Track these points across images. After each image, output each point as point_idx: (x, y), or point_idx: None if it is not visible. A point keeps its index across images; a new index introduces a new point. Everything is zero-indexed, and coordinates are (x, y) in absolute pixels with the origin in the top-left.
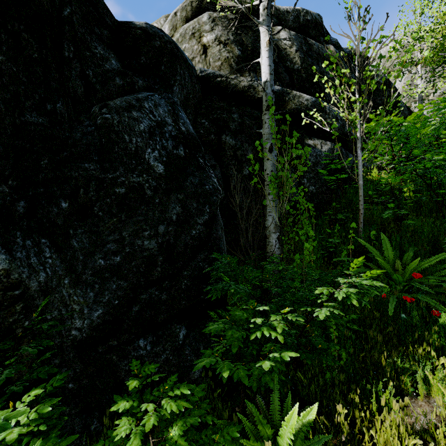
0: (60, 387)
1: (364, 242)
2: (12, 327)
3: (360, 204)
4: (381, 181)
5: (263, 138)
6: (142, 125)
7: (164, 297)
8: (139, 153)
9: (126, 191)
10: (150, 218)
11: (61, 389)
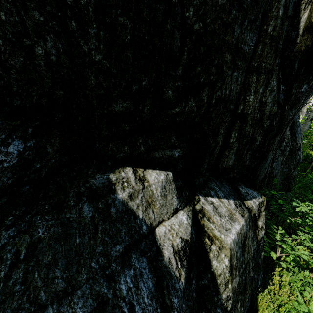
0: (268, 203)
1: (312, 177)
2: (268, 184)
3: (312, 163)
4: (311, 153)
5: (303, 130)
6: (297, 122)
7: (286, 183)
8: (295, 134)
9: (292, 147)
10: (294, 158)
11: (268, 204)
